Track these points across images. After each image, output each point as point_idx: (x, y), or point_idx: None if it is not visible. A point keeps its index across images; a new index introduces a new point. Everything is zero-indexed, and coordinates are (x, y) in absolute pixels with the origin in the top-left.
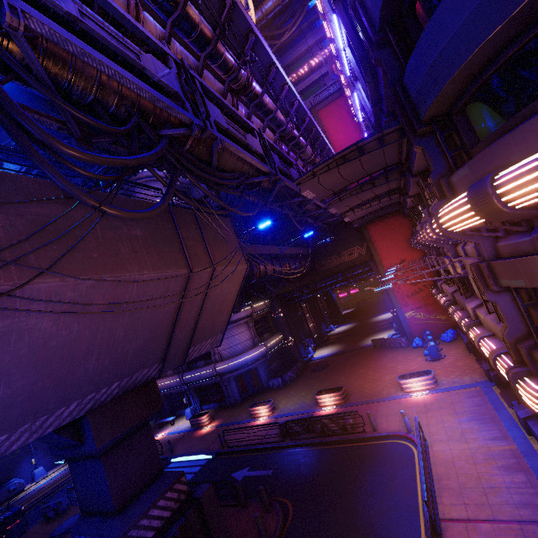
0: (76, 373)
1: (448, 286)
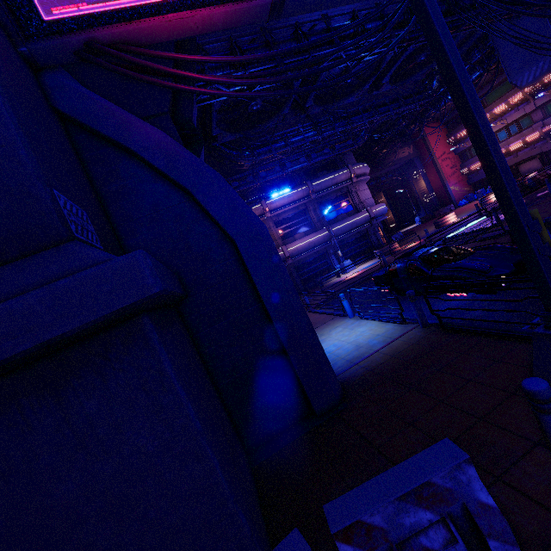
0: None
1: (519, 132)
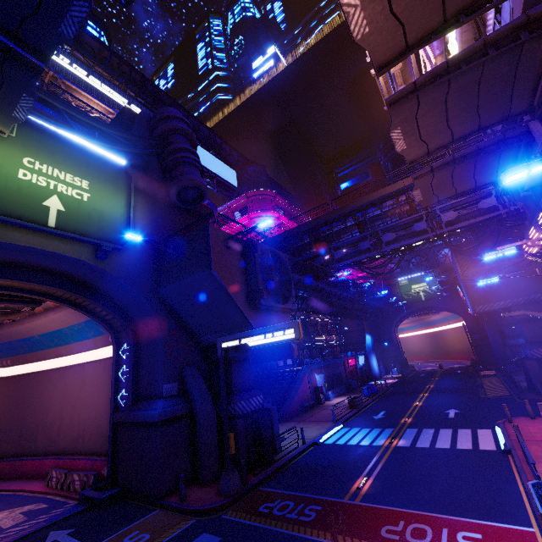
0: (497, 292)
1: None
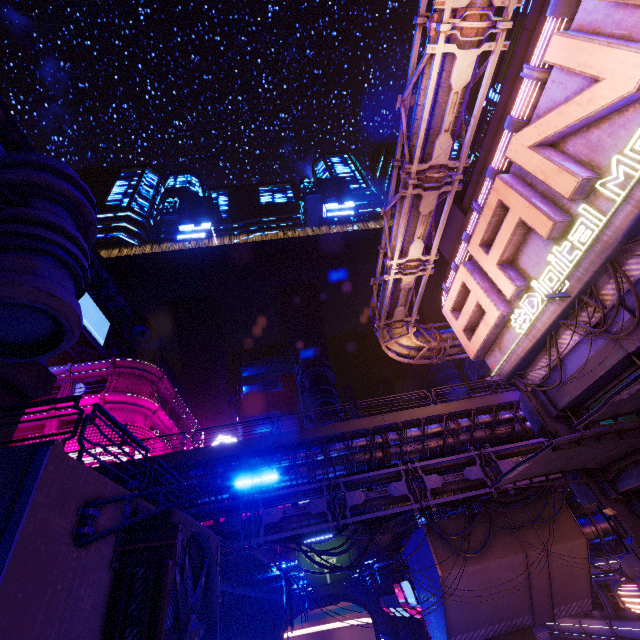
0: (479, 612)
1: None
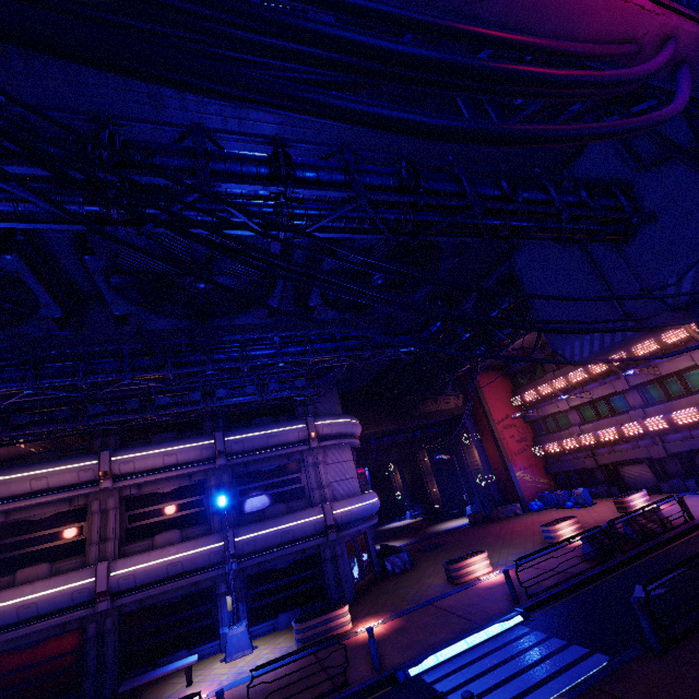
0: None
1: (611, 416)
